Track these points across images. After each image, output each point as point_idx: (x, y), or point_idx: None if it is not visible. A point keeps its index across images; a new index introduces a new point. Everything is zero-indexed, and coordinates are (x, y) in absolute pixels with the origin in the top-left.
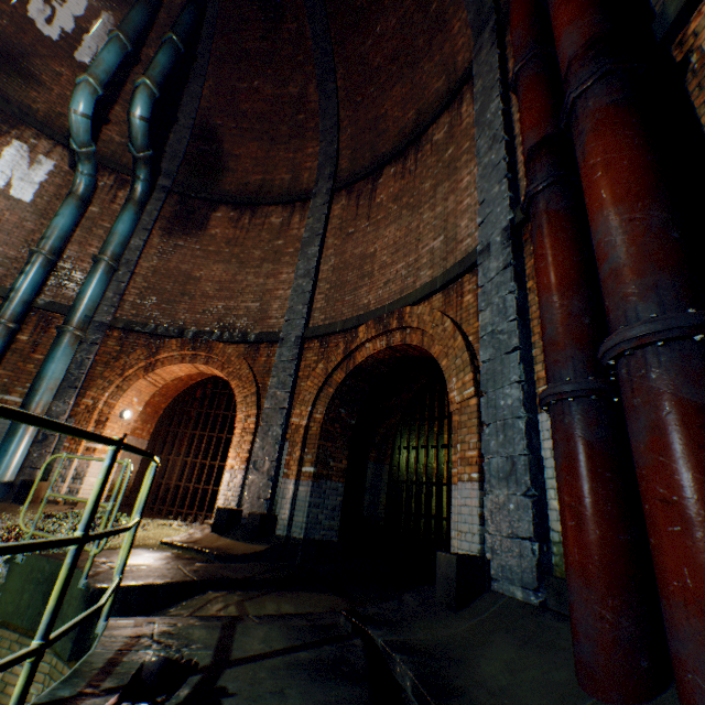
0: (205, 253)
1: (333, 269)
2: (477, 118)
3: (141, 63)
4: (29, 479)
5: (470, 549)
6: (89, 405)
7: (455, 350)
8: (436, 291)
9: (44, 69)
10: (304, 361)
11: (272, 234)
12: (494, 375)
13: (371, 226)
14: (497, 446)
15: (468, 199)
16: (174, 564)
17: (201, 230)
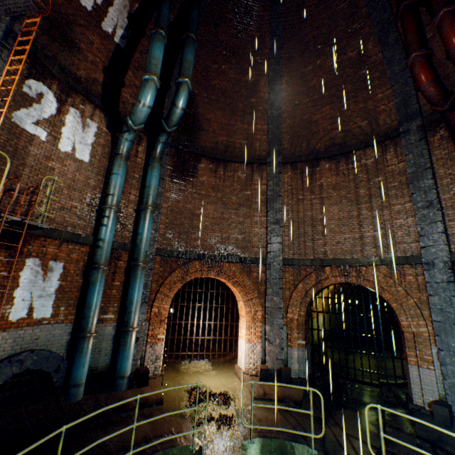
0: (199, 196)
1: (292, 221)
2: (411, 179)
3: (146, 35)
4: (142, 370)
5: (432, 396)
6: (155, 312)
7: (408, 305)
8: (383, 264)
9: (81, 38)
10: (284, 279)
11: (241, 185)
12: (444, 330)
13: (317, 199)
14: (451, 362)
15: (402, 220)
16: (300, 418)
17: (193, 177)
